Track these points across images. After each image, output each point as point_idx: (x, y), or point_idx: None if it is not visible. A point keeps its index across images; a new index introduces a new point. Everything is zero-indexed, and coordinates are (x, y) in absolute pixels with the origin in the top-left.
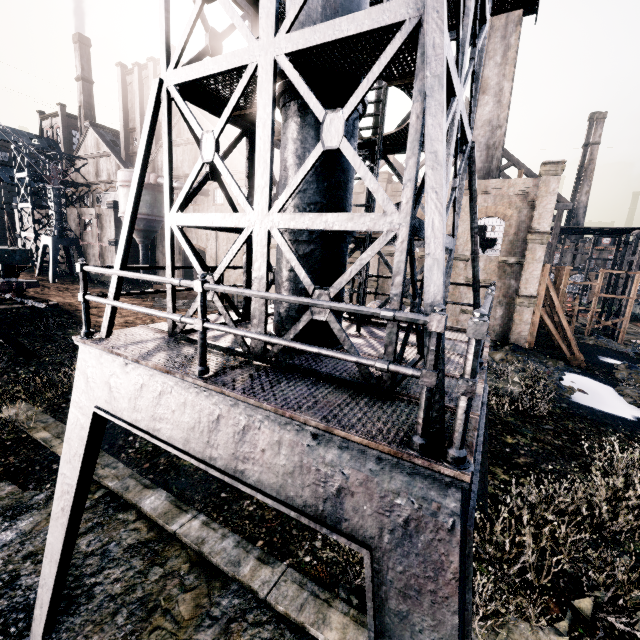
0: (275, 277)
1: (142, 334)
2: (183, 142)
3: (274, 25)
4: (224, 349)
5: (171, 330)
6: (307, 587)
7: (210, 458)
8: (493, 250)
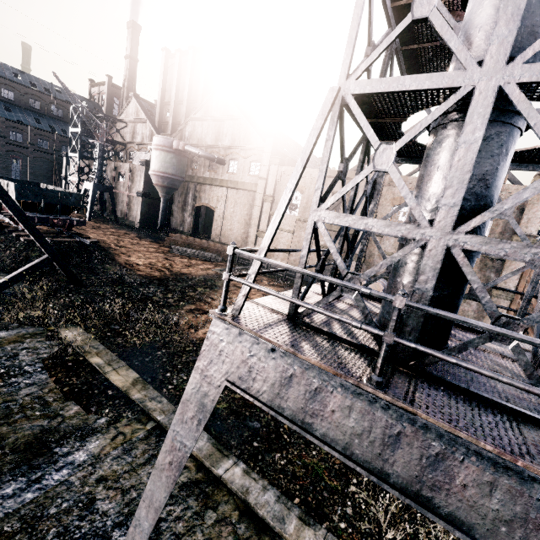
0: (396, 278)
1: (261, 313)
2: (209, 118)
3: (508, 53)
4: (357, 346)
5: (292, 314)
6: None
7: (381, 471)
8: None
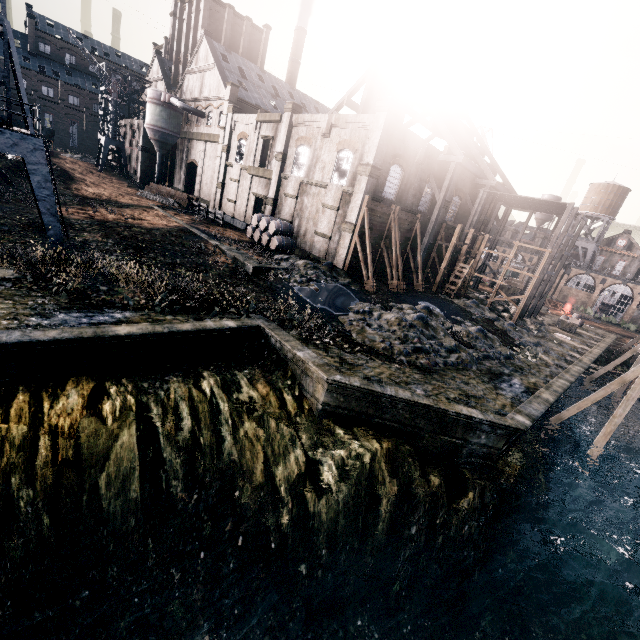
0: None
1: None
2: (197, 70)
3: None
4: None
5: None
6: None
7: None
8: (344, 181)
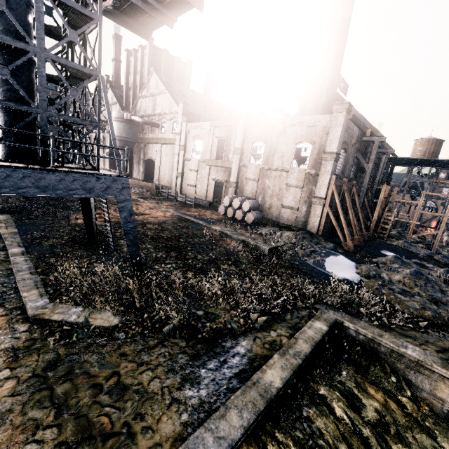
0: None
1: None
2: (149, 95)
3: None
4: None
5: None
6: (37, 283)
7: None
8: (304, 165)
